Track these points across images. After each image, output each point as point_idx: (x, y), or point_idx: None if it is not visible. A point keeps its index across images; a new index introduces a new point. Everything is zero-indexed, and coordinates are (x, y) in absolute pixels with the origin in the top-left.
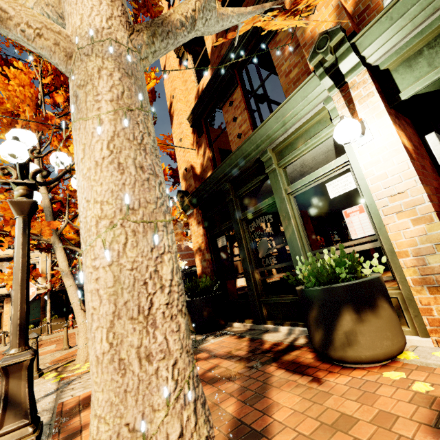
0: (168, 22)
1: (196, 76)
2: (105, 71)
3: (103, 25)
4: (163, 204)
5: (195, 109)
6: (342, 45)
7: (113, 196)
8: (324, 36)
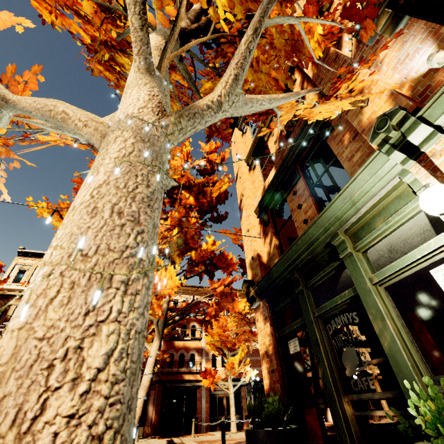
0: (195, 107)
1: (262, 176)
2: (121, 138)
3: (134, 111)
4: (136, 256)
5: (261, 202)
6: (405, 121)
7: (70, 240)
8: (383, 118)
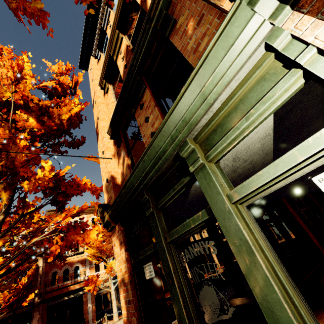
0: None
1: (115, 98)
2: None
3: None
4: None
5: (112, 122)
6: None
7: None
8: None
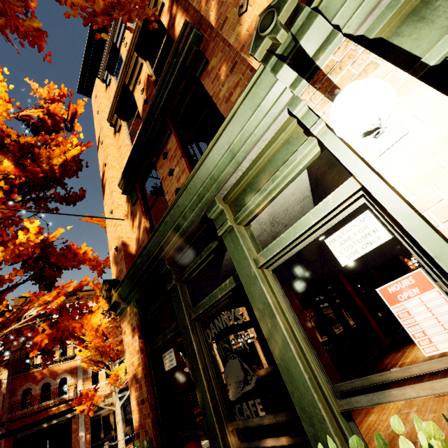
0: None
1: (130, 140)
2: None
3: None
4: None
5: (126, 172)
6: (298, 15)
7: None
8: (268, 12)
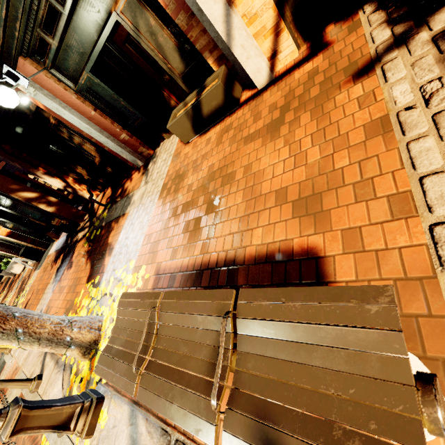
0: None
1: None
2: None
3: None
4: None
5: None
6: None
7: None
8: None
